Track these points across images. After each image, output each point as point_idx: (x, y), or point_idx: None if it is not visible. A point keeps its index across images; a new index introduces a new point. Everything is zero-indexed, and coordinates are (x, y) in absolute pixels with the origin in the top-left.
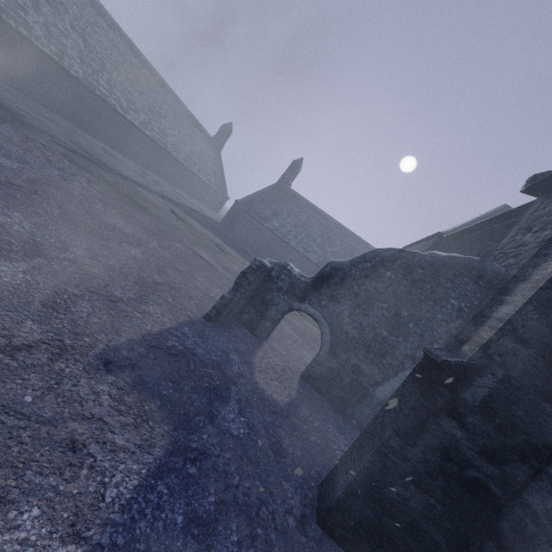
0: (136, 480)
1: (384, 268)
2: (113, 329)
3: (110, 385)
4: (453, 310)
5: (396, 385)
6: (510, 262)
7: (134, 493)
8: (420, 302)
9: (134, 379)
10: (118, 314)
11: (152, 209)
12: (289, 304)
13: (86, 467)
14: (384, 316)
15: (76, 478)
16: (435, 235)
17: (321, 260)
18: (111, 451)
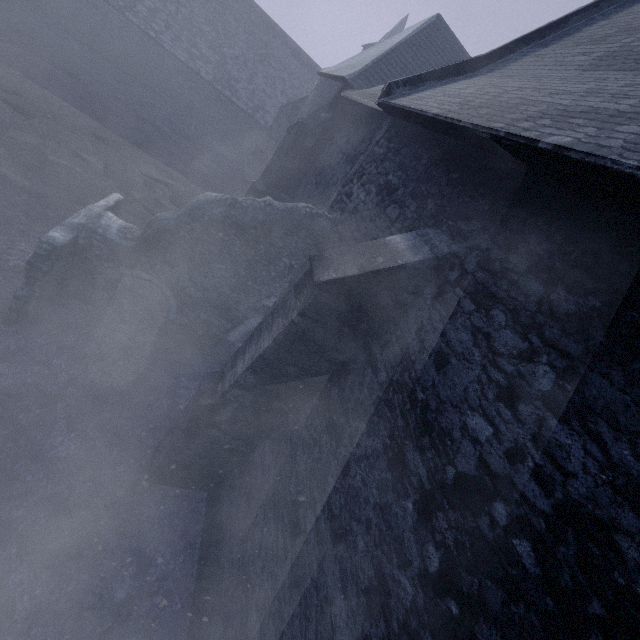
0: None
1: (215, 229)
2: None
3: None
4: (285, 268)
5: (243, 330)
6: (336, 218)
7: None
8: (256, 262)
9: None
10: None
11: None
12: (118, 272)
13: None
14: (224, 277)
15: None
16: (340, 78)
17: (217, 76)
18: None
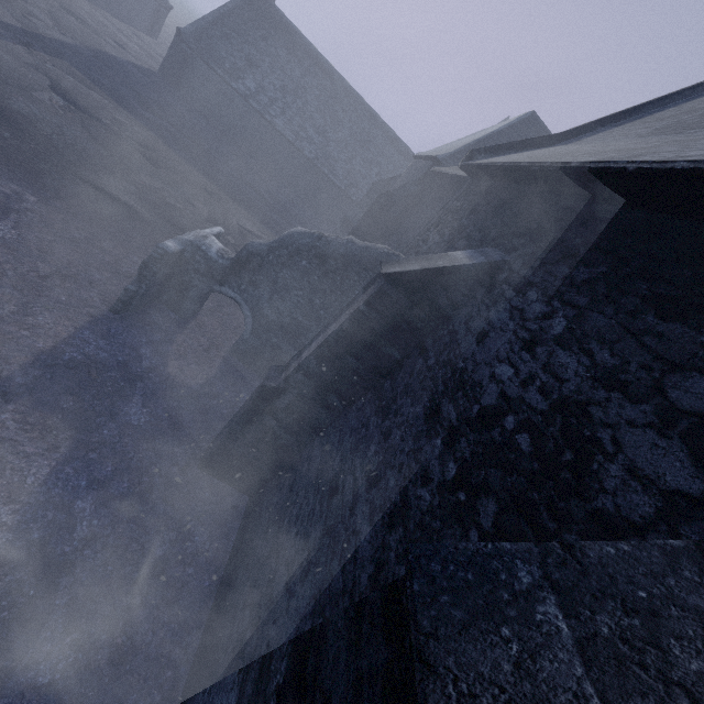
0: (48, 470)
1: (300, 257)
2: (1, 359)
3: (13, 413)
4: None
5: None
6: None
7: (48, 476)
8: (331, 292)
9: (34, 401)
10: (2, 339)
11: (13, 99)
12: (209, 287)
13: (9, 469)
14: (299, 303)
15: (3, 476)
16: (433, 157)
17: (319, 155)
18: (25, 457)
